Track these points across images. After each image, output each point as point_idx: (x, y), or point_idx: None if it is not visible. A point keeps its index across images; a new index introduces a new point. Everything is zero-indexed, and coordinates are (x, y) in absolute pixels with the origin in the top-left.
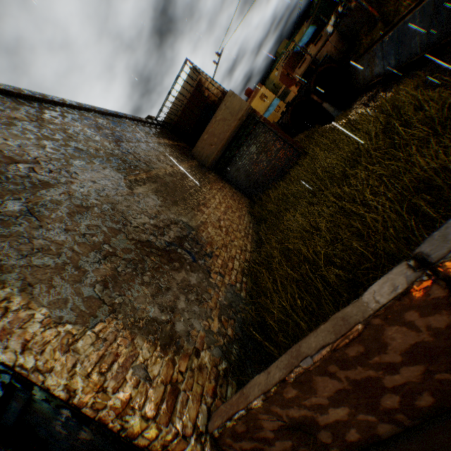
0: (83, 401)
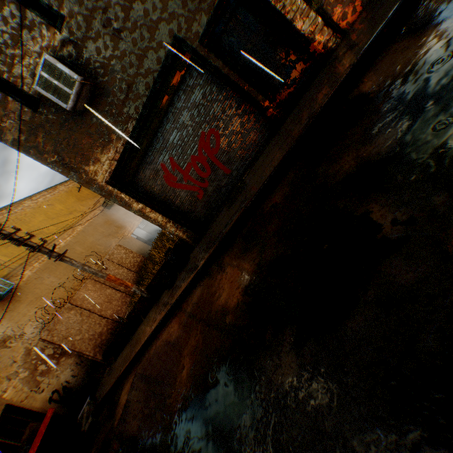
0: None
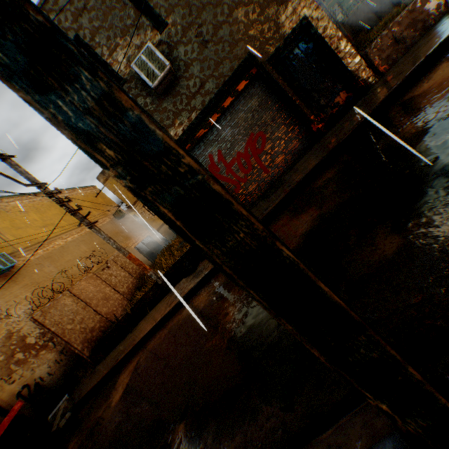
0: (327, 35)
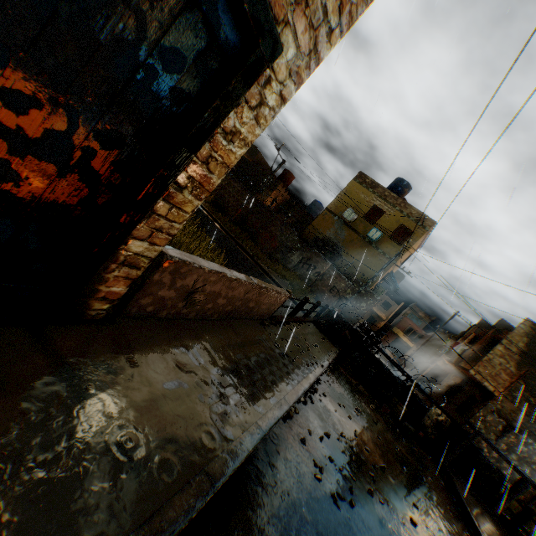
0: (219, 147)
